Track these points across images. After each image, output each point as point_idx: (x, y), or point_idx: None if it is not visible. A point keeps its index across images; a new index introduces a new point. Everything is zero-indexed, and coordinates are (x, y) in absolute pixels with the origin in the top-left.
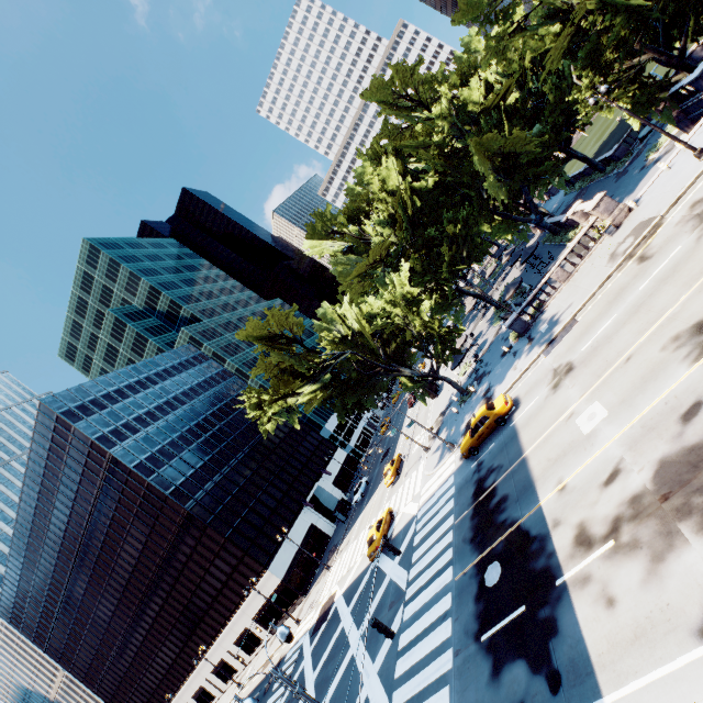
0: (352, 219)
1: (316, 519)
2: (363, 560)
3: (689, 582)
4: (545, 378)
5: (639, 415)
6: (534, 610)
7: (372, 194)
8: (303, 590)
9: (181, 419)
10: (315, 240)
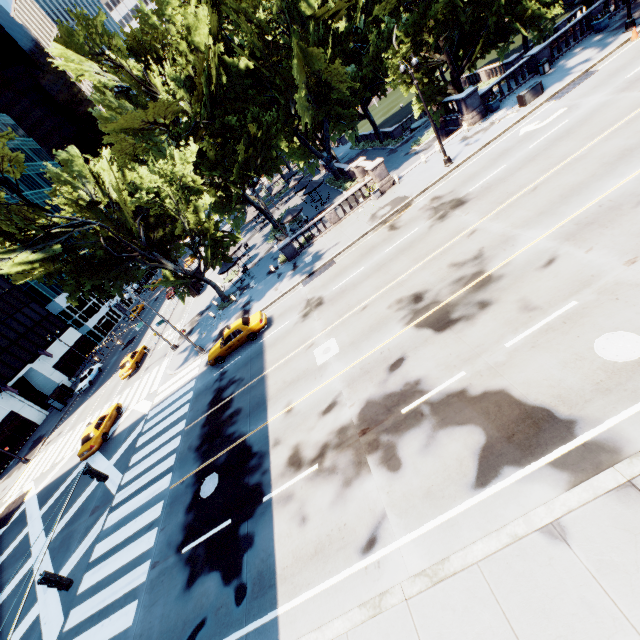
0: (136, 52)
1: (21, 405)
2: (73, 457)
3: (364, 507)
4: (299, 305)
5: (361, 358)
6: (239, 524)
7: (172, 36)
8: None
9: None
10: (74, 53)
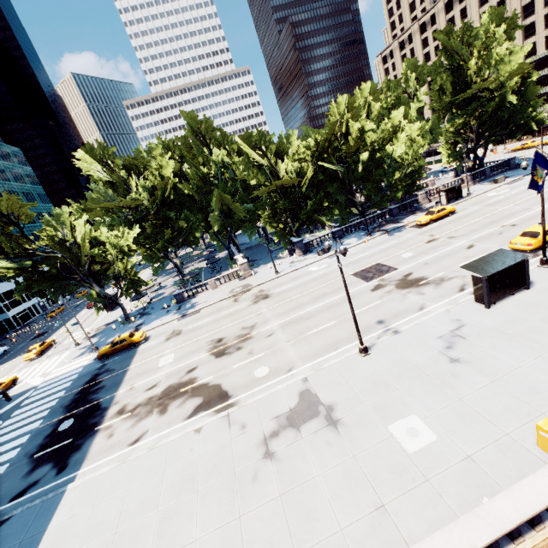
0: (127, 167)
1: None
2: None
3: (141, 428)
4: (168, 332)
5: (180, 365)
6: (76, 440)
7: (151, 166)
8: None
9: None
10: (90, 157)
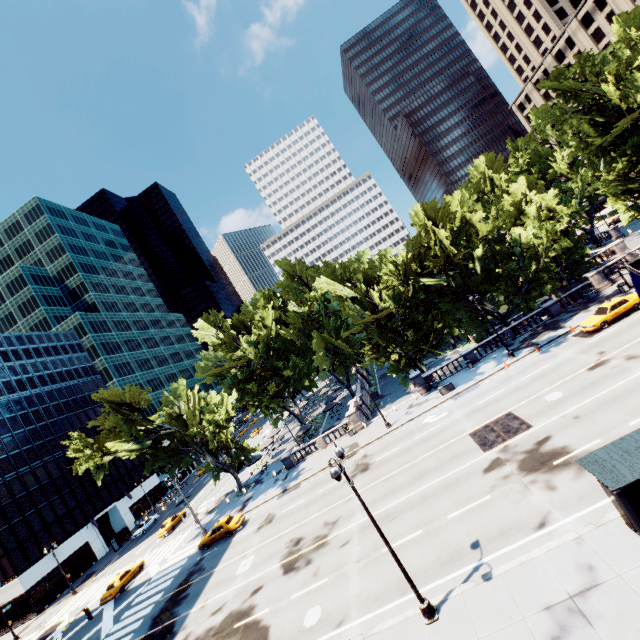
0: (235, 326)
1: (95, 538)
2: (99, 599)
3: None
4: (263, 517)
5: (251, 578)
6: None
7: (255, 320)
8: (41, 607)
9: (24, 401)
10: (207, 323)
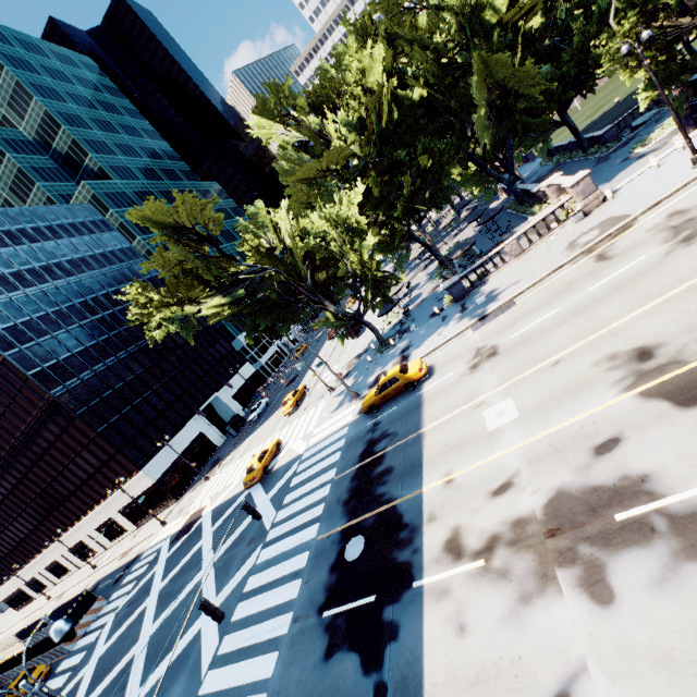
0: (315, 107)
1: (207, 428)
2: (239, 483)
3: (550, 642)
4: (466, 354)
5: (550, 430)
6: (383, 605)
7: (347, 84)
8: (177, 494)
9: (63, 292)
10: (266, 119)
